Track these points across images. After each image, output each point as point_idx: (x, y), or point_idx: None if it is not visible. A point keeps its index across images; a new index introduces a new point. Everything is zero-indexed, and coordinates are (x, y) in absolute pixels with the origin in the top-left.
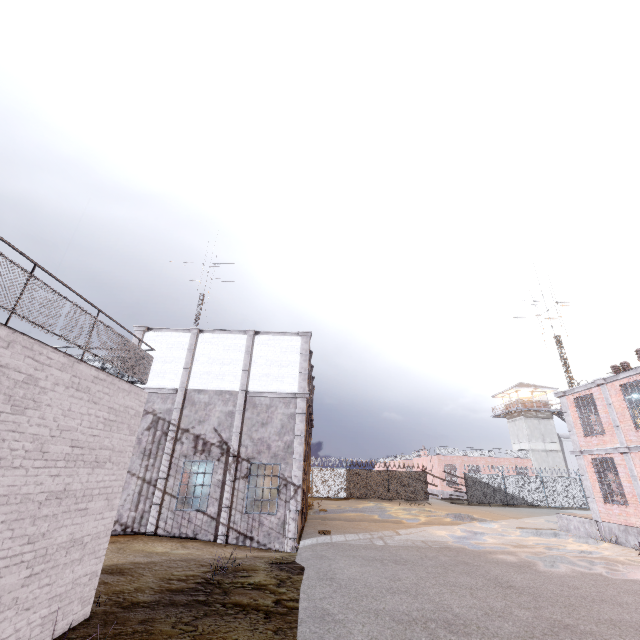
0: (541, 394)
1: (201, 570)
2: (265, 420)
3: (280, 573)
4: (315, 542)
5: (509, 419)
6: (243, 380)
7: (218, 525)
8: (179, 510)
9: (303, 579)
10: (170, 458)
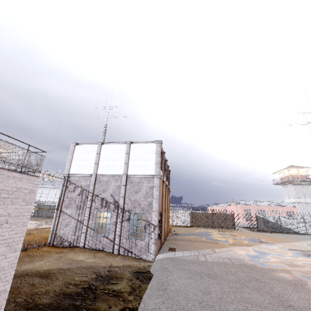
0: (304, 171)
1: (91, 276)
2: (137, 190)
3: (135, 282)
4: (164, 257)
5: (283, 185)
6: (125, 168)
7: (114, 244)
8: (95, 236)
9: (147, 288)
10: (89, 210)
